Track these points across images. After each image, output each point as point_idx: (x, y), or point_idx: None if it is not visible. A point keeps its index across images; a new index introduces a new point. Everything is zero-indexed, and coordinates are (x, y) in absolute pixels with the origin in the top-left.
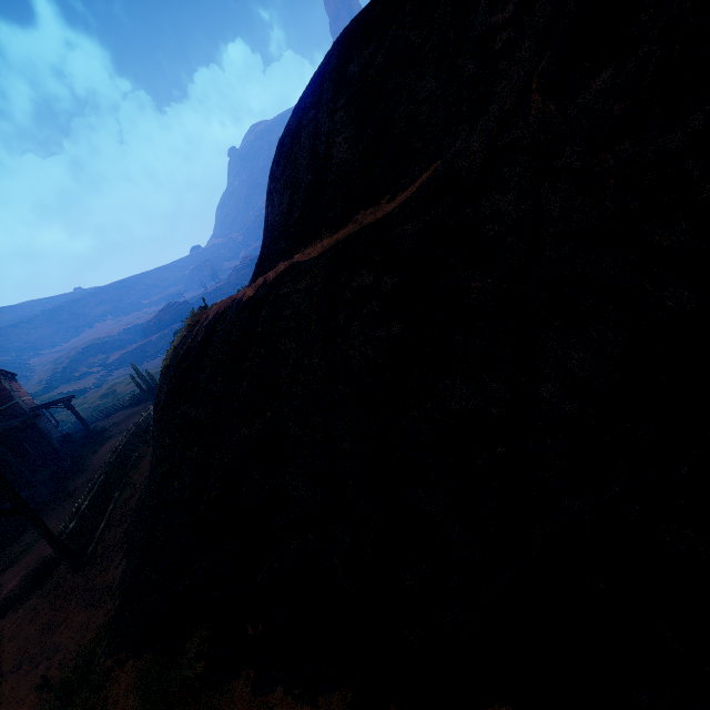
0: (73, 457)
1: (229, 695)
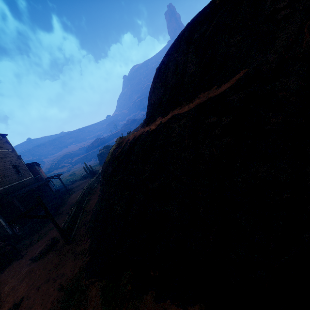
0: (61, 199)
1: (143, 301)
